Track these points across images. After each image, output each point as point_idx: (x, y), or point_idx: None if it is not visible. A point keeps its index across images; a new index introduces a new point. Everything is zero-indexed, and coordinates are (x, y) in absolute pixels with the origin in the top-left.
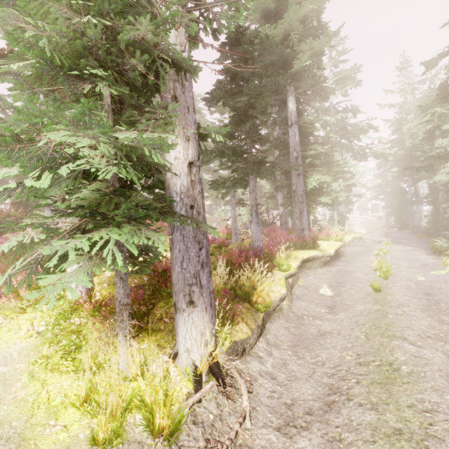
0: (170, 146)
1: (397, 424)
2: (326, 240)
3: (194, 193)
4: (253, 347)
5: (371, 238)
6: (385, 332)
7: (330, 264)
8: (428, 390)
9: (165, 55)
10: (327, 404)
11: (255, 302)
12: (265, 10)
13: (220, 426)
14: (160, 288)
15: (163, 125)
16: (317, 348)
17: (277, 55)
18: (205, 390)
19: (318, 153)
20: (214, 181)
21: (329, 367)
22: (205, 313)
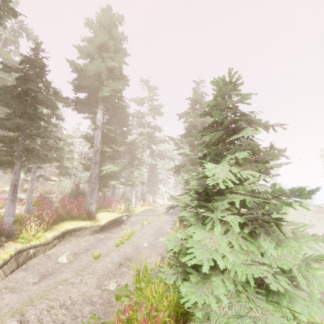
0: None
1: None
2: (112, 212)
3: None
4: None
5: (162, 210)
6: (24, 306)
7: (104, 232)
8: None
9: None
10: None
11: None
12: (89, 54)
13: None
14: None
15: None
16: None
17: (91, 83)
18: None
19: (118, 150)
20: None
21: None
22: None
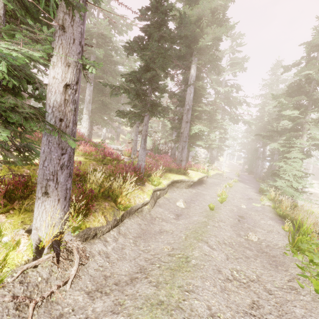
0: (19, 59)
1: (164, 297)
2: (196, 171)
3: (66, 110)
4: (105, 234)
5: (228, 176)
6: (198, 236)
7: (193, 187)
8: (198, 277)
9: None
10: (132, 279)
11: (119, 202)
12: None
13: (43, 286)
14: None
15: (41, 46)
16: (152, 240)
17: (190, 31)
18: (42, 259)
19: (204, 110)
20: (121, 111)
21: (150, 254)
22: (57, 203)
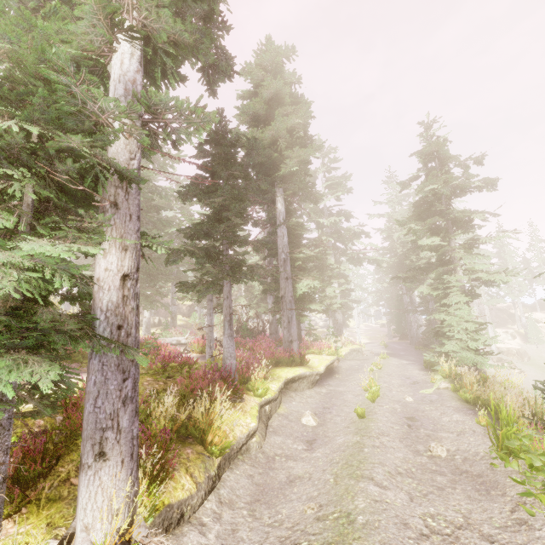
0: (82, 266)
1: None
2: (318, 353)
3: (125, 311)
4: (197, 510)
5: (371, 350)
6: (355, 471)
7: (321, 384)
8: (376, 544)
9: (104, 164)
10: None
11: (211, 442)
12: (255, 115)
13: None
14: (76, 432)
15: (91, 235)
16: (280, 501)
17: (265, 157)
18: None
19: (309, 256)
20: (183, 283)
21: (286, 528)
22: (121, 469)
